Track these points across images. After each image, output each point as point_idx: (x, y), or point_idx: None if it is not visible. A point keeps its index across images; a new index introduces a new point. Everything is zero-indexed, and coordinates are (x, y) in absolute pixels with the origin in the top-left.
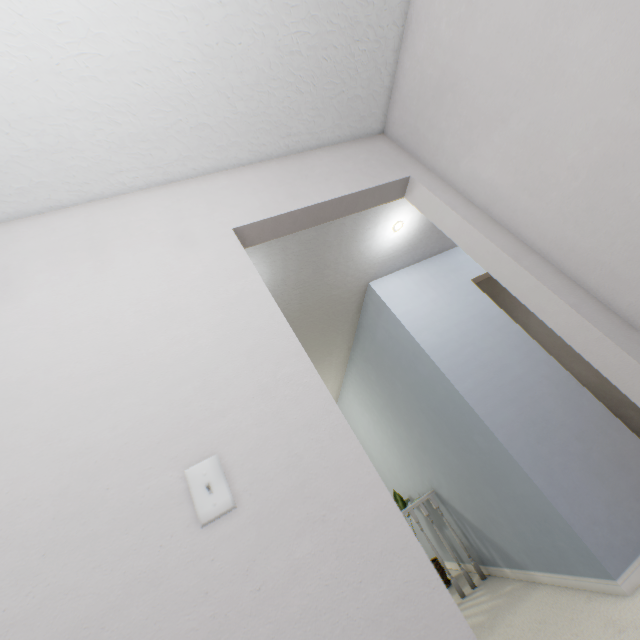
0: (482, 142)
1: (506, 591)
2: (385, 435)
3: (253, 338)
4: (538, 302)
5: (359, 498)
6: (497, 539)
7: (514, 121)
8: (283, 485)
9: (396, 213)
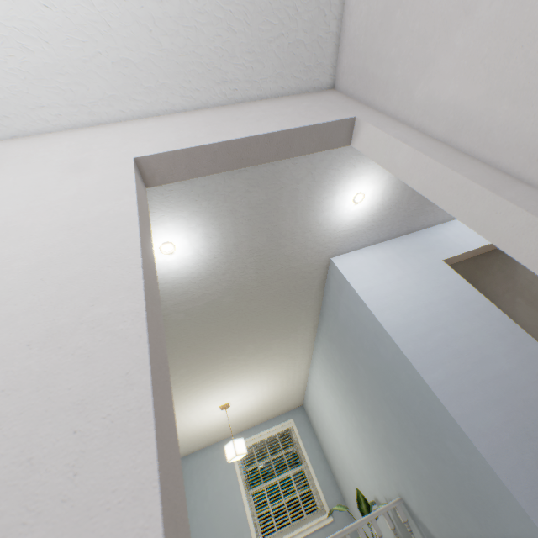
0: (440, 53)
1: None
2: (349, 423)
3: (84, 264)
4: (534, 249)
5: None
6: None
7: (483, 5)
8: None
9: (355, 183)
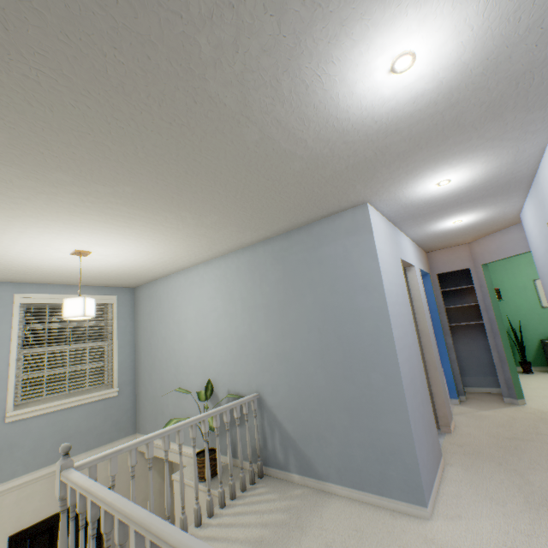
0: None
1: (298, 494)
2: (232, 329)
3: None
4: None
5: None
6: (311, 452)
7: None
8: None
9: (462, 173)
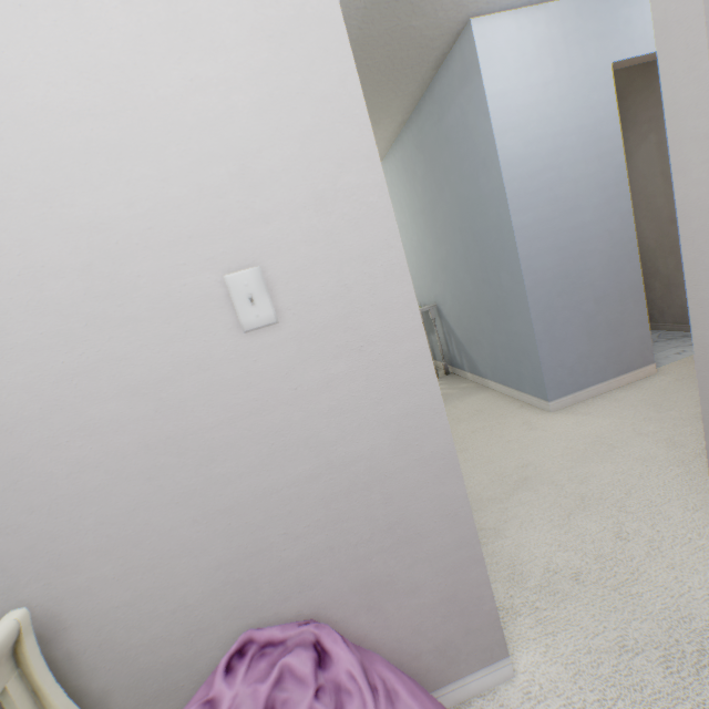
0: None
1: (461, 387)
2: (408, 242)
3: (312, 114)
4: (689, 159)
5: (398, 339)
6: (473, 355)
7: None
8: (327, 313)
9: None
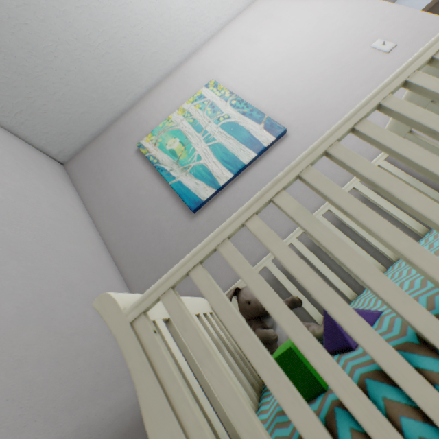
0: None
1: None
2: None
3: (364, 10)
4: None
5: None
6: None
7: None
8: (410, 36)
9: None
